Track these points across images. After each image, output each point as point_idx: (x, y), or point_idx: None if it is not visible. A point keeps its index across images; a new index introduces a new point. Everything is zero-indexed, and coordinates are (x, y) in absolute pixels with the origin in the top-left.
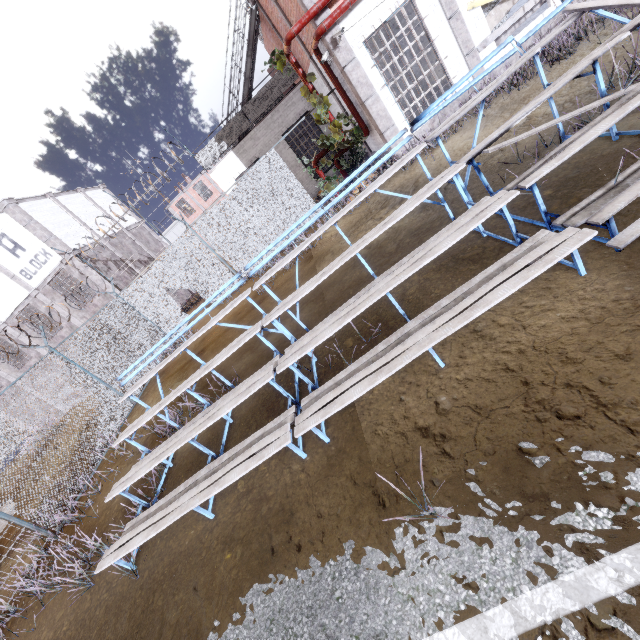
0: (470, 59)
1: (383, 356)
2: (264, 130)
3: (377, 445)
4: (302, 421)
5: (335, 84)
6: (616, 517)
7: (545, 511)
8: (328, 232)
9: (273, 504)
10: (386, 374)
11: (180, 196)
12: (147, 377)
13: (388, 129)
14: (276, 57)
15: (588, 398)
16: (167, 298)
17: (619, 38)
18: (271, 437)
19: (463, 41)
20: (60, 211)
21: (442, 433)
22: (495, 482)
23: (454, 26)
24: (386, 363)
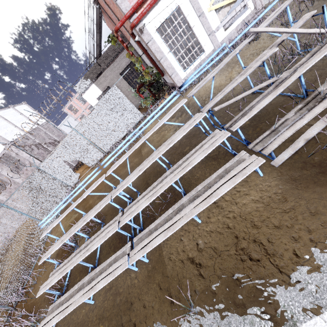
0: (211, 36)
1: (170, 220)
2: (110, 72)
3: (170, 266)
4: (133, 255)
5: (144, 51)
6: (273, 320)
7: (244, 314)
8: (147, 128)
9: (122, 297)
10: (172, 232)
11: (69, 103)
12: (54, 224)
13: (173, 74)
14: (111, 38)
15: (262, 250)
16: (65, 166)
17: (273, 51)
18: (118, 263)
19: (207, 27)
20: (0, 120)
21: (199, 262)
22: (222, 294)
23: (202, 20)
24: (172, 224)
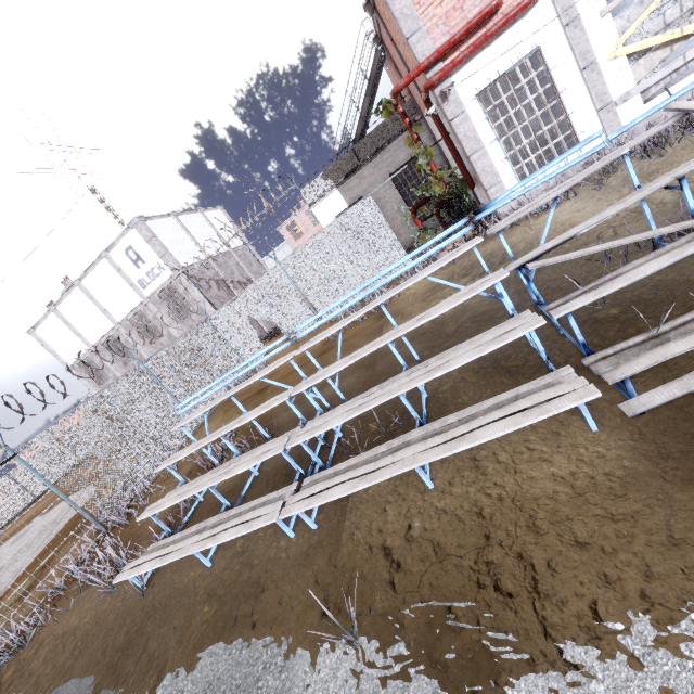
0: (604, 114)
1: (374, 462)
2: (372, 169)
3: (347, 550)
4: (291, 504)
5: (442, 134)
6: None
7: (438, 682)
8: (409, 289)
9: (253, 573)
10: (366, 483)
11: (292, 219)
12: (196, 414)
13: (493, 186)
14: (383, 107)
15: (528, 578)
16: (249, 327)
17: None
18: (264, 510)
19: (597, 94)
20: (179, 229)
21: (399, 561)
22: (415, 633)
23: (588, 78)
24: (372, 471)
